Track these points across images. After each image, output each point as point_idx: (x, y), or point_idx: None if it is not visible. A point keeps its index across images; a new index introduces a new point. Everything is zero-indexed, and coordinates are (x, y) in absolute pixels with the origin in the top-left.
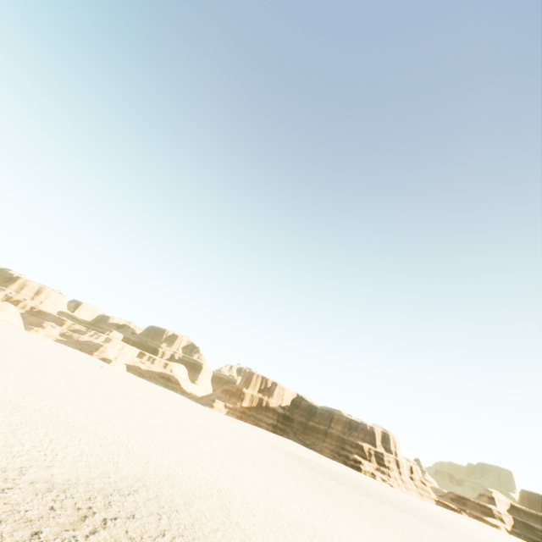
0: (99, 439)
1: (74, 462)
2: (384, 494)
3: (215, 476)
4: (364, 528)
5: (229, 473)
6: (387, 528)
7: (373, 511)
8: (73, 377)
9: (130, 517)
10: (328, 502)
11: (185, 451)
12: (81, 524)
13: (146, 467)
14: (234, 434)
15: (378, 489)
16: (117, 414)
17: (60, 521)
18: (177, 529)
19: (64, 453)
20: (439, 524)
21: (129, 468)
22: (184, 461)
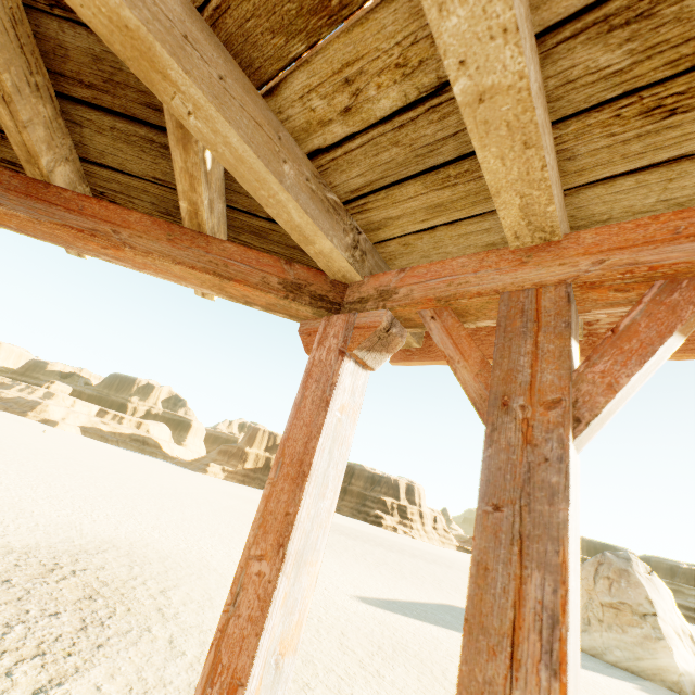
0: (55, 510)
1: (30, 532)
2: (400, 545)
3: (198, 537)
4: (357, 569)
5: (216, 534)
6: (383, 569)
7: (376, 558)
8: (4, 447)
9: (100, 568)
10: (326, 553)
11: (164, 518)
12: (50, 574)
13: (115, 532)
14: (230, 500)
15: (395, 541)
16: (74, 486)
17: (28, 573)
18: (150, 575)
19: (17, 524)
20: (447, 565)
21: (95, 534)
22: (162, 526)
